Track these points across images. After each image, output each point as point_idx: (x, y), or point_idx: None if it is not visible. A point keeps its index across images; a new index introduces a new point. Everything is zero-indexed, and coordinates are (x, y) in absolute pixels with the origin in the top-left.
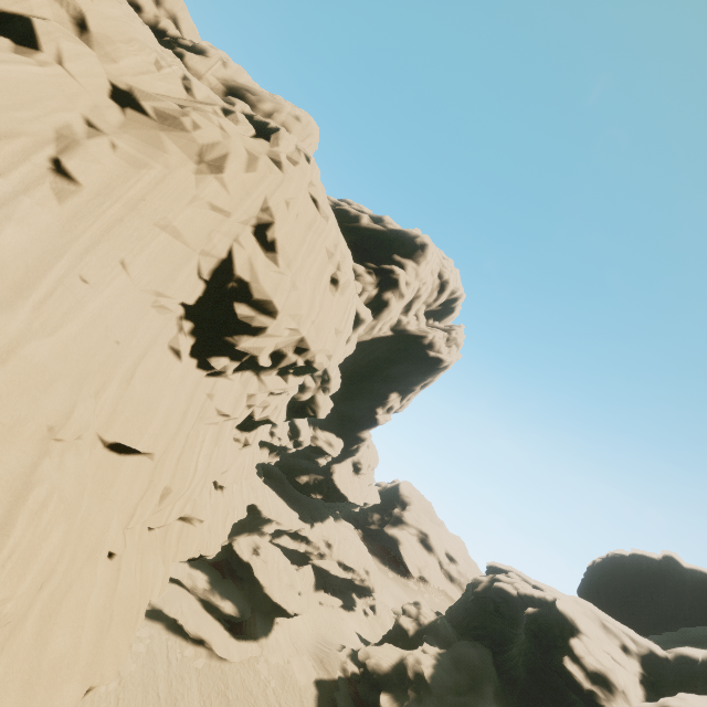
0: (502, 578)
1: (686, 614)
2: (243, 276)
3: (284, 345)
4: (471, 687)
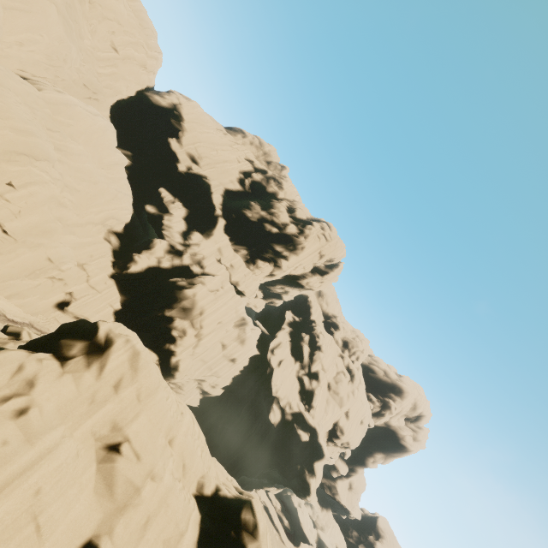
0: None
1: None
2: (341, 425)
3: (345, 442)
4: None
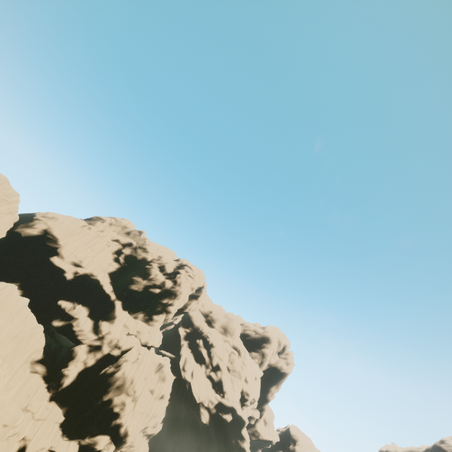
0: None
1: None
2: (245, 390)
3: (252, 399)
4: None
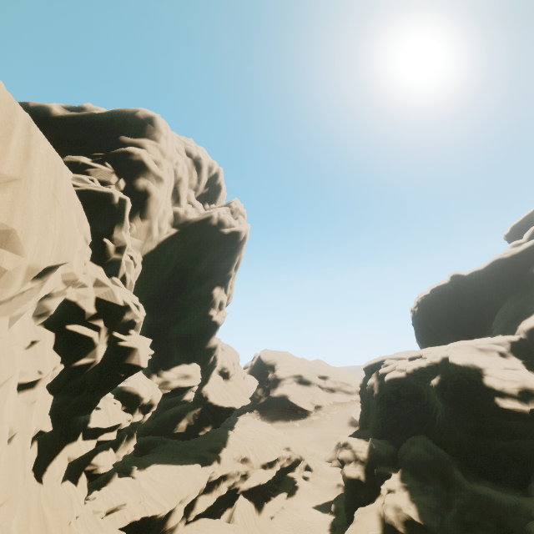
0: (385, 370)
1: (485, 303)
2: None
3: None
4: (445, 487)
